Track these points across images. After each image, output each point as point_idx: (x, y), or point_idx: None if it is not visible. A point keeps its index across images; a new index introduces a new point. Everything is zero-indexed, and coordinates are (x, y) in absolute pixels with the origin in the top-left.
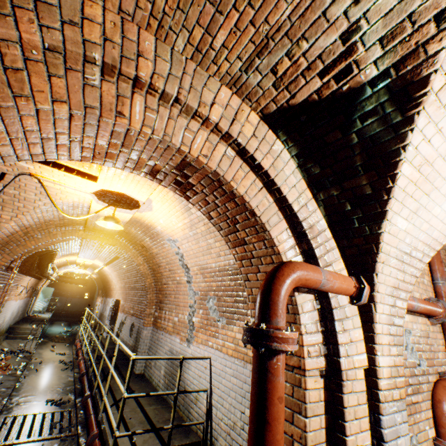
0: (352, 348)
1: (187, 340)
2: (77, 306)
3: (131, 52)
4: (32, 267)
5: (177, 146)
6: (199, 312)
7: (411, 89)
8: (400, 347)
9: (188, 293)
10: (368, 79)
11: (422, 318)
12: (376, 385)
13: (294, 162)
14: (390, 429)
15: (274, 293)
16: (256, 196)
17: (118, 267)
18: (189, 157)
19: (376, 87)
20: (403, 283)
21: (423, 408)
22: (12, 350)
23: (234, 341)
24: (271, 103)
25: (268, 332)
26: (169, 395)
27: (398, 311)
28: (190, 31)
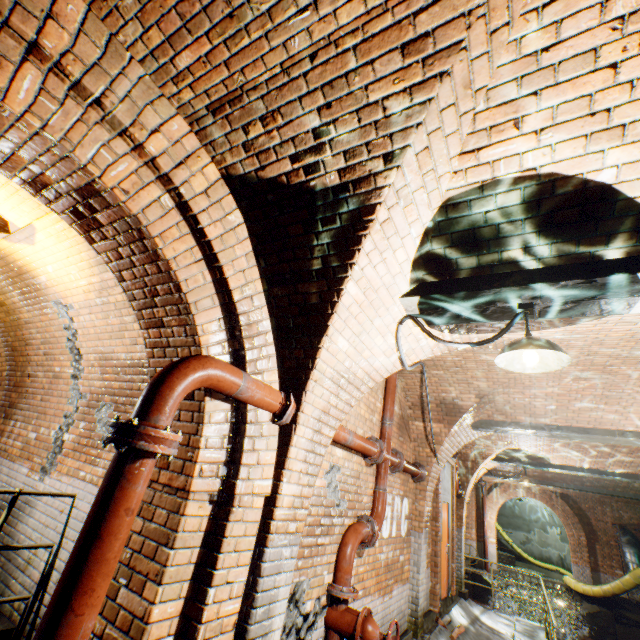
0: (257, 471)
1: (44, 469)
2: None
3: (37, 6)
4: None
5: (82, 162)
6: (79, 426)
7: (363, 211)
8: (314, 477)
9: (69, 395)
10: (332, 185)
11: (359, 457)
12: (272, 514)
13: (252, 243)
14: (272, 563)
15: (168, 385)
16: (190, 267)
17: None
18: (99, 183)
19: (338, 196)
20: (335, 409)
21: (328, 552)
22: None
23: None
24: (239, 164)
25: (139, 427)
26: None
27: (322, 439)
28: (146, 28)
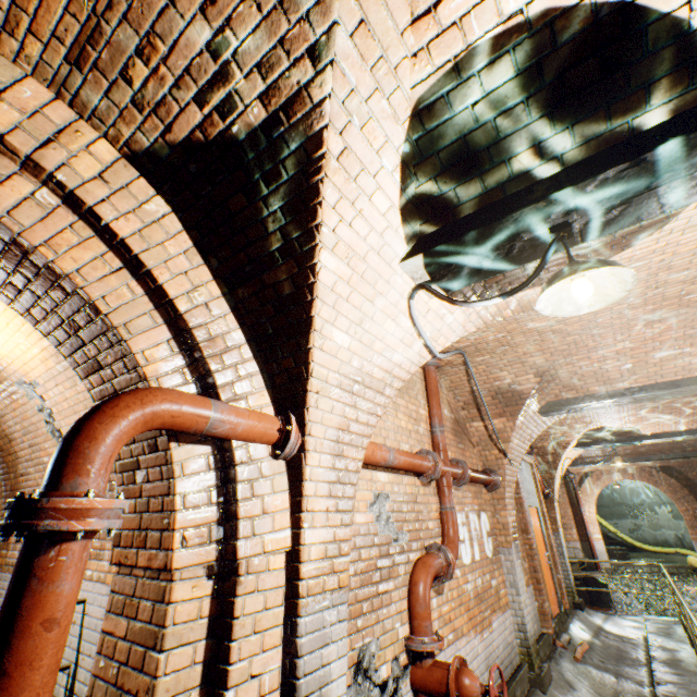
0: (265, 522)
1: None
2: None
3: None
4: None
5: None
6: None
7: (309, 147)
8: (349, 514)
9: None
10: (260, 123)
11: (411, 477)
12: (299, 572)
13: (191, 237)
14: (313, 636)
15: (86, 435)
16: (105, 280)
17: None
18: None
19: (272, 136)
20: (357, 424)
21: (395, 599)
22: None
23: None
24: (139, 134)
25: (39, 501)
26: None
27: (349, 464)
28: None
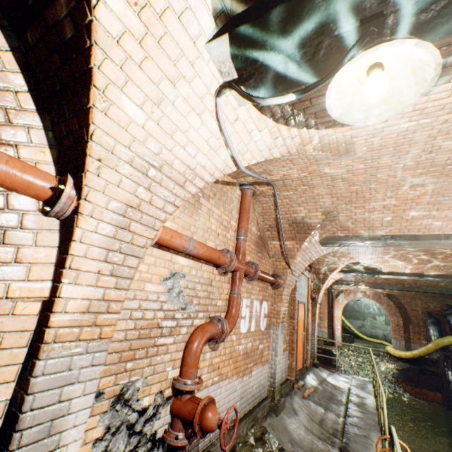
0: (16, 270)
1: None
2: None
3: None
4: None
5: None
6: None
7: None
8: (126, 280)
9: None
10: None
11: (210, 266)
12: (49, 321)
13: None
14: (53, 376)
15: None
16: None
17: None
18: None
19: None
20: (150, 206)
21: (172, 350)
22: None
23: None
24: None
25: None
26: None
27: (135, 238)
28: None
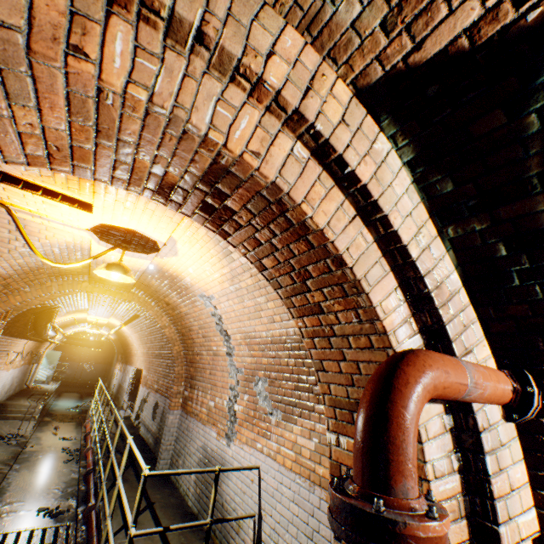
0: (514, 501)
1: (227, 436)
2: (91, 373)
3: None
4: (26, 327)
5: (201, 131)
6: (243, 398)
7: None
8: None
9: (228, 370)
10: None
11: None
12: None
13: (407, 173)
14: None
15: (395, 424)
16: (346, 230)
17: (139, 328)
18: (225, 155)
19: None
20: None
21: None
22: (1, 434)
23: (294, 448)
24: (374, 64)
25: (394, 524)
26: (201, 512)
27: None
28: None
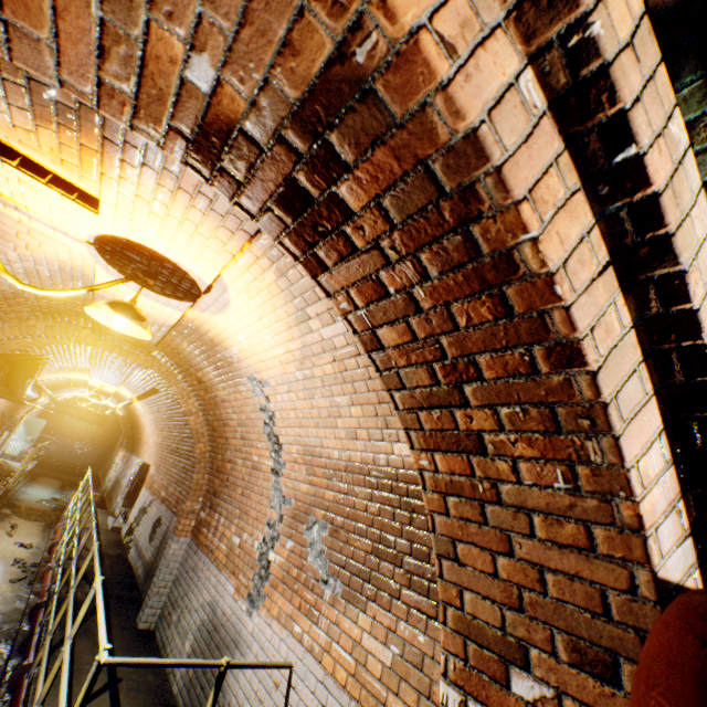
0: None
1: (250, 597)
2: (83, 456)
3: None
4: None
5: None
6: (286, 544)
7: None
8: None
9: (270, 495)
10: None
11: None
12: None
13: (706, 203)
14: None
15: None
16: (591, 289)
17: (157, 408)
18: (371, 27)
19: None
20: None
21: None
22: None
23: (356, 652)
24: None
25: None
26: None
27: None
28: None
